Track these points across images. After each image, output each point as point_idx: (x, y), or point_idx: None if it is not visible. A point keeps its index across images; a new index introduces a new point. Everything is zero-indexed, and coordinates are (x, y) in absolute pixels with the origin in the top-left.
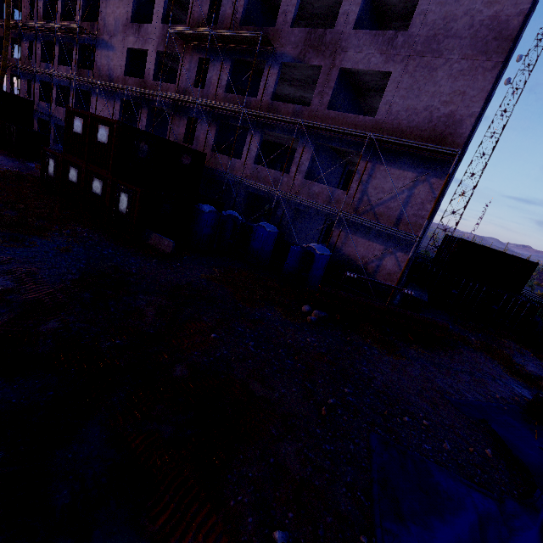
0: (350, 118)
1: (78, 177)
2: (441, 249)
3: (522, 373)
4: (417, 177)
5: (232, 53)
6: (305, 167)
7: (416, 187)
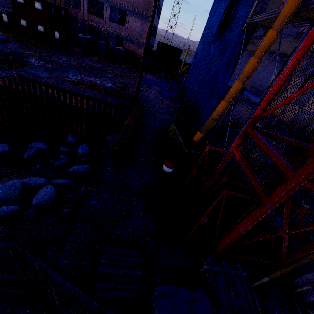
0: None
1: (27, 24)
2: (157, 47)
3: None
4: (143, 22)
5: None
6: (109, 16)
7: (143, 25)
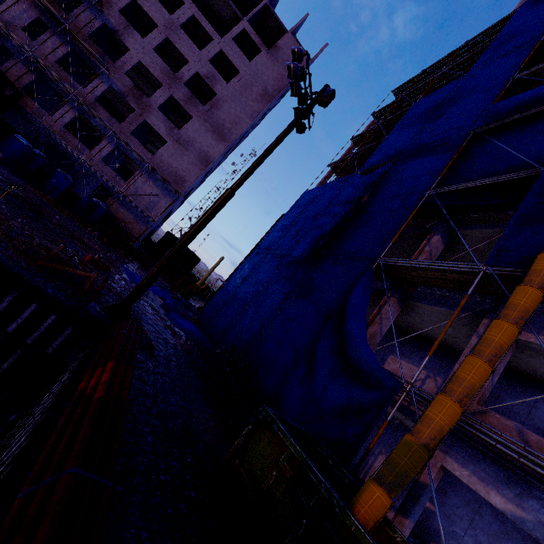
0: (142, 147)
1: None
2: (163, 238)
3: None
4: (163, 194)
5: (74, 45)
6: (105, 154)
7: (161, 198)
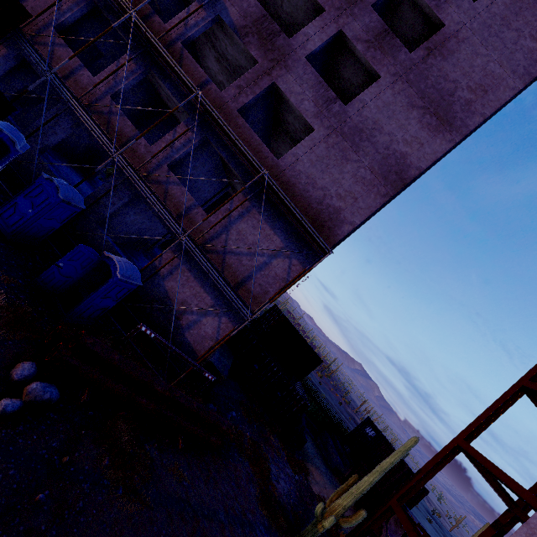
0: (256, 140)
1: None
2: (266, 315)
3: (271, 502)
4: (283, 249)
5: None
6: (177, 154)
7: (277, 258)
